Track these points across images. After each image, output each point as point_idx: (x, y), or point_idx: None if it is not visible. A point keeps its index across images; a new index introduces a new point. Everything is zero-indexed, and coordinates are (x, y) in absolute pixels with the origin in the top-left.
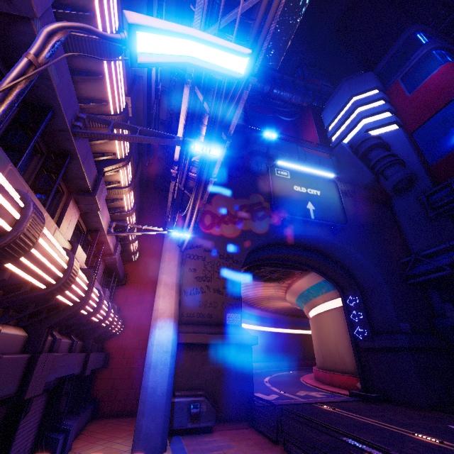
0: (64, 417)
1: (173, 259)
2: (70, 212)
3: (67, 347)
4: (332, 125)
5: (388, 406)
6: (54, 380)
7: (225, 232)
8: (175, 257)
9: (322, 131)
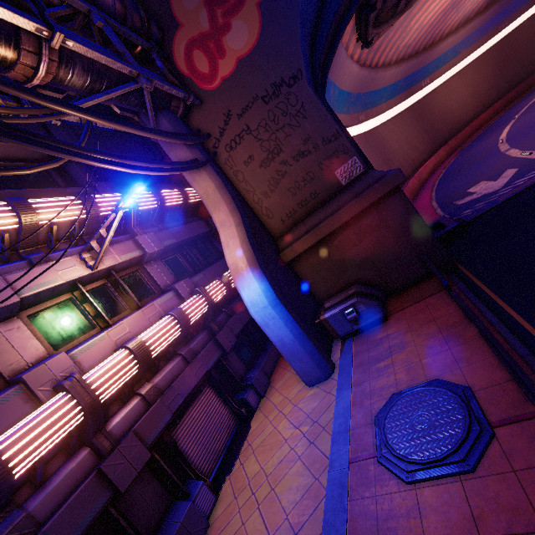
0: (254, 363)
1: (207, 185)
2: None
3: (180, 366)
4: None
5: None
6: (195, 387)
7: (238, 49)
8: (206, 180)
9: None
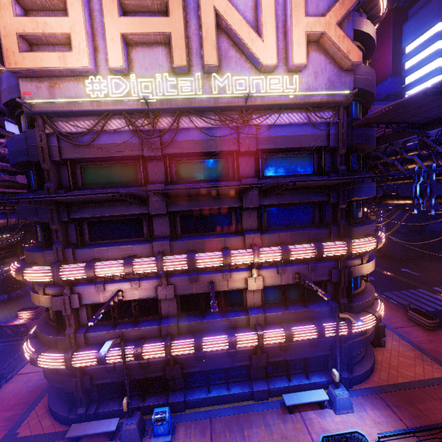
0: None
1: None
2: None
3: None
4: (409, 47)
5: (383, 260)
6: None
7: None
8: None
9: (398, 51)
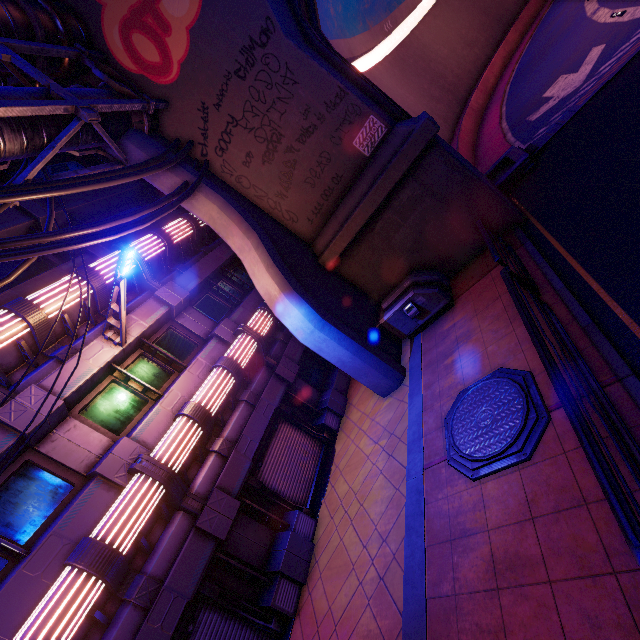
0: (326, 383)
1: (209, 210)
2: (60, 447)
3: (246, 412)
4: None
5: None
6: (268, 428)
7: (183, 15)
8: (206, 204)
9: None
